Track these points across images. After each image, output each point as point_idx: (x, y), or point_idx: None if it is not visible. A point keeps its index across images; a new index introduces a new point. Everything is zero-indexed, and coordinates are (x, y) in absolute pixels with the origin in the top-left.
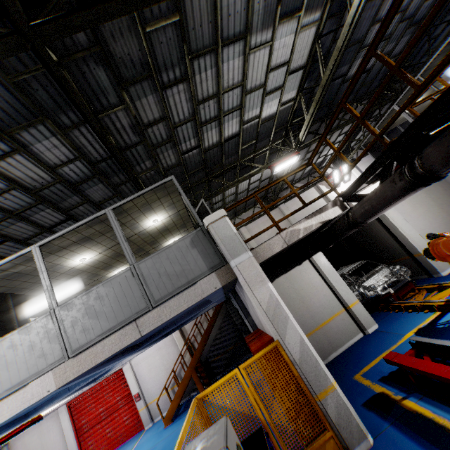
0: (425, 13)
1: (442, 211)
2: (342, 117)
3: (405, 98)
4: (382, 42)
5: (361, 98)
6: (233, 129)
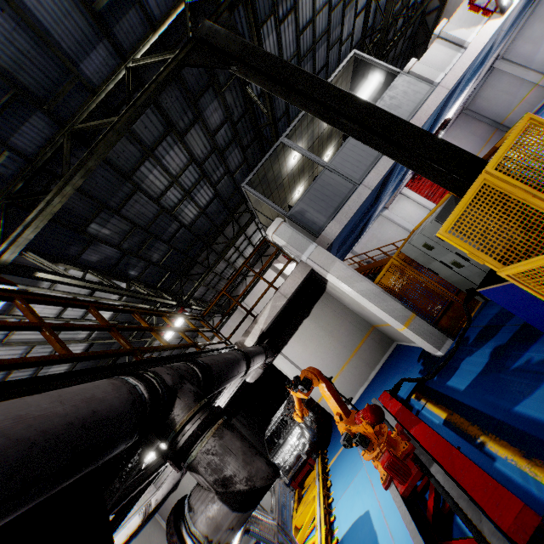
0: (231, 132)
1: (334, 340)
2: (237, 222)
3: (268, 211)
4: (200, 182)
5: (240, 204)
6: (79, 348)
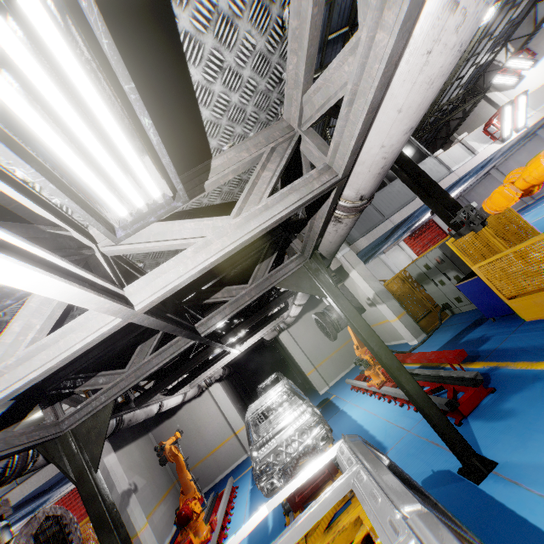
0: None
1: None
2: None
3: None
4: None
5: None
6: None
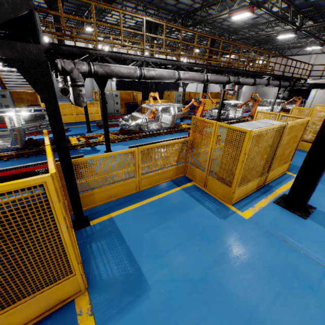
0: None
1: None
2: None
3: None
4: None
5: None
6: None
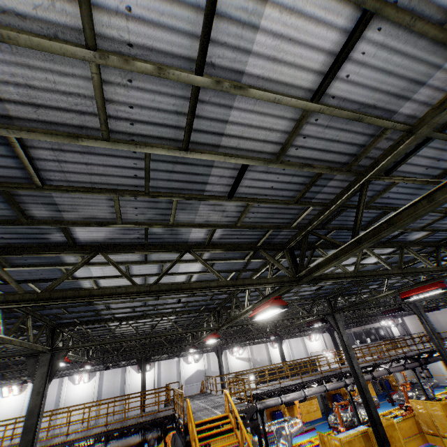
0: None
1: None
2: None
3: None
4: None
5: None
6: None
